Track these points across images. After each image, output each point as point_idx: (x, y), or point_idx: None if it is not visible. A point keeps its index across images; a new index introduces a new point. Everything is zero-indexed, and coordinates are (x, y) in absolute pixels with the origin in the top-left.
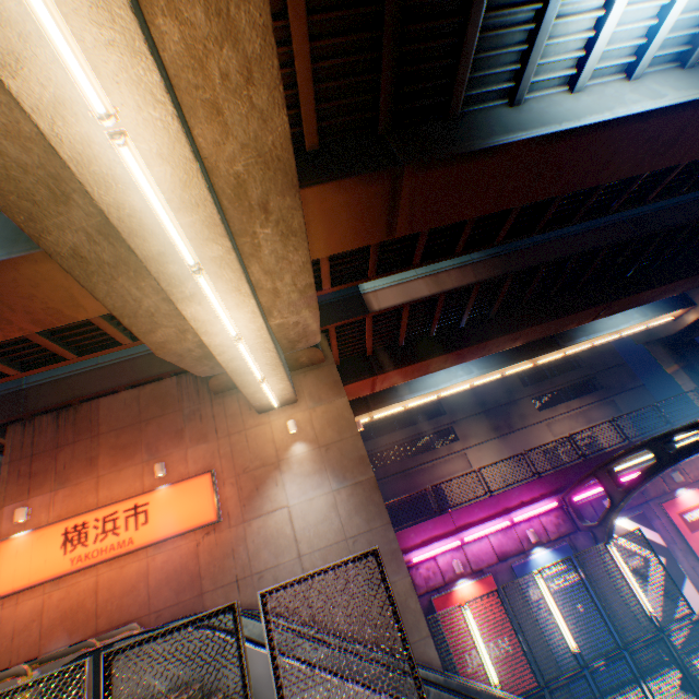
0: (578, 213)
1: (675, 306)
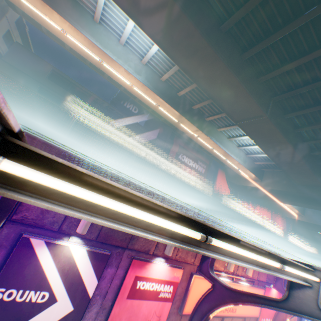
0: None
1: (256, 173)
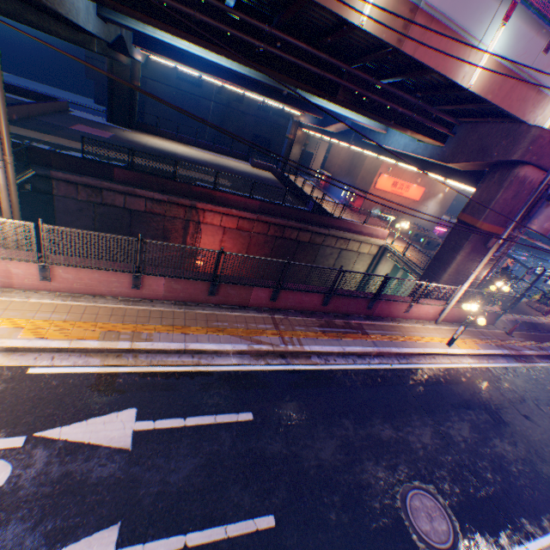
0: None
1: None
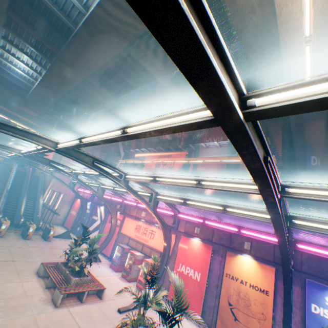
0: (93, 103)
1: None
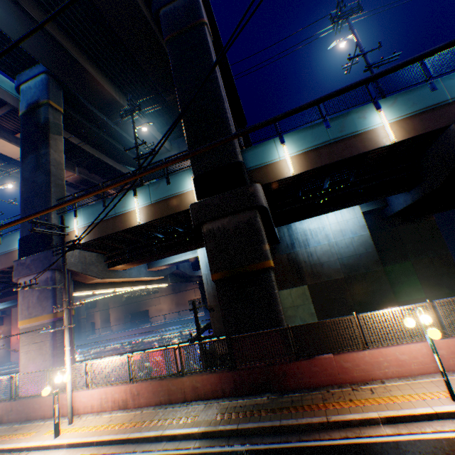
0: None
1: None
